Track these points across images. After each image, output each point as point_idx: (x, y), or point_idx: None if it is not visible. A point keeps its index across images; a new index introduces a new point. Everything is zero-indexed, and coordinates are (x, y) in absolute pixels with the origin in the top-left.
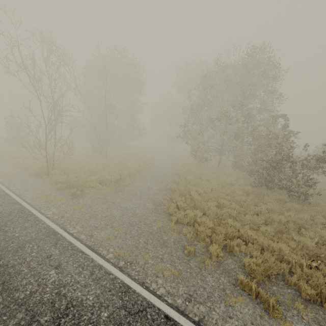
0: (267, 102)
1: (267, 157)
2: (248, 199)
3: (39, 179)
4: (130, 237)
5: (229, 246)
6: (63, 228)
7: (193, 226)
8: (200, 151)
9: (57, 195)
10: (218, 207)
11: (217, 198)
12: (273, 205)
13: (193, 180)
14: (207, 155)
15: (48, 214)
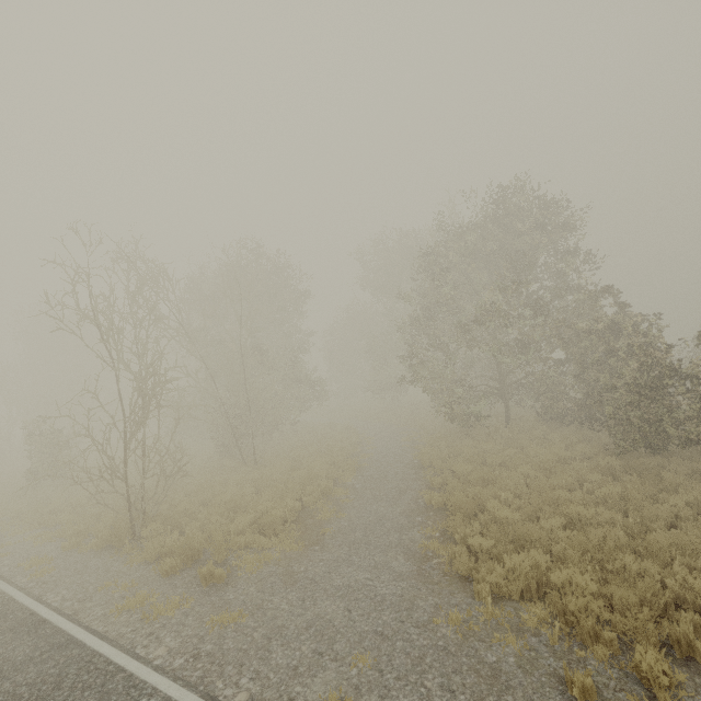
0: (568, 272)
1: (620, 381)
2: (631, 490)
3: (115, 555)
4: (396, 678)
5: (678, 643)
6: (209, 697)
7: (541, 601)
8: (459, 402)
9: (167, 591)
10: (569, 529)
11: (553, 505)
12: (698, 491)
13: (475, 472)
14: (478, 407)
15: (156, 658)
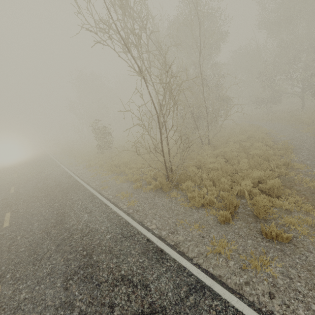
0: None
1: None
2: None
3: (167, 197)
4: None
5: None
6: None
7: None
8: None
9: (237, 240)
10: None
11: None
12: None
13: None
14: None
15: None
